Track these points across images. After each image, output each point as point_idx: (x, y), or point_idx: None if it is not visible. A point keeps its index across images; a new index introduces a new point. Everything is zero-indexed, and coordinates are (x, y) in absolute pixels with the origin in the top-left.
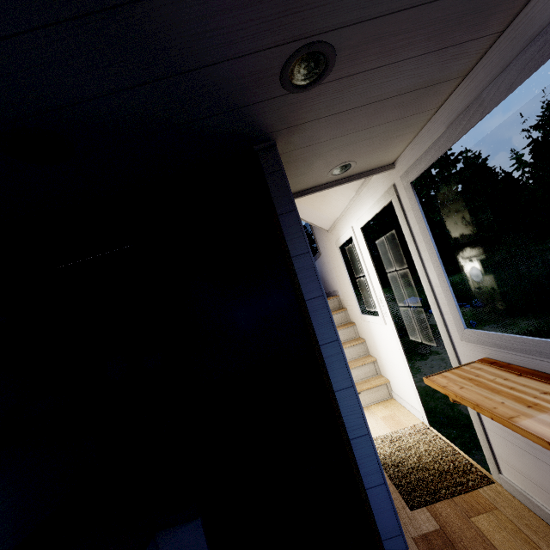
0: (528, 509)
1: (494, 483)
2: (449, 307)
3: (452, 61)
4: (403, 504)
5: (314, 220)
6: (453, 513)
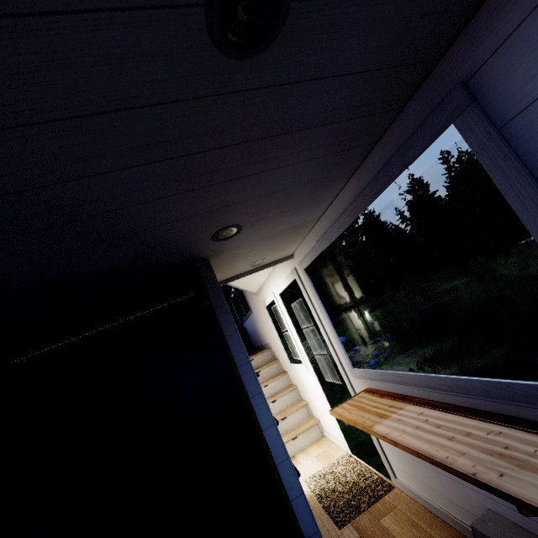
0: (415, 500)
1: (395, 488)
2: (341, 353)
3: (308, 217)
4: (334, 526)
5: (244, 286)
6: (368, 521)
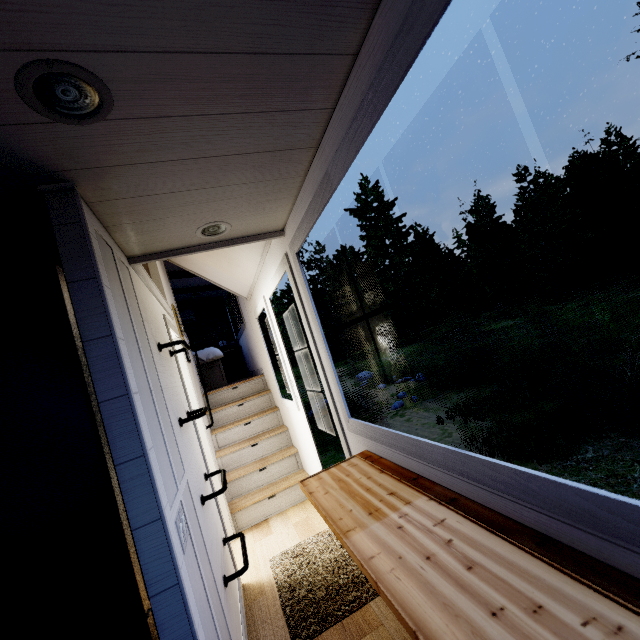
0: None
1: None
2: (336, 393)
3: (290, 128)
4: None
5: (229, 285)
6: None
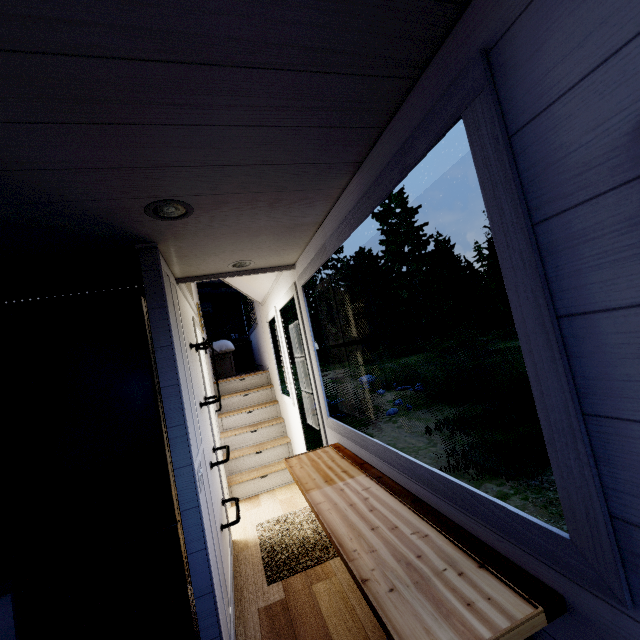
0: None
1: None
2: (321, 397)
3: (301, 217)
4: (264, 580)
5: (247, 291)
6: (301, 583)
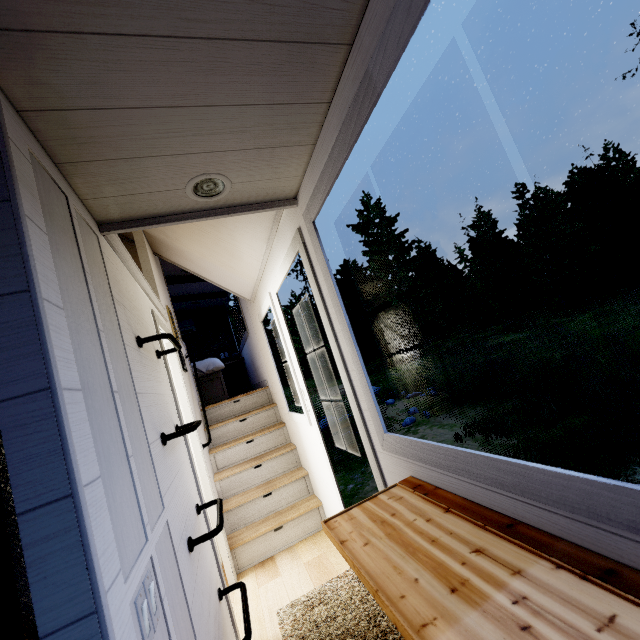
0: None
1: None
2: (366, 400)
3: None
4: None
5: (231, 285)
6: None
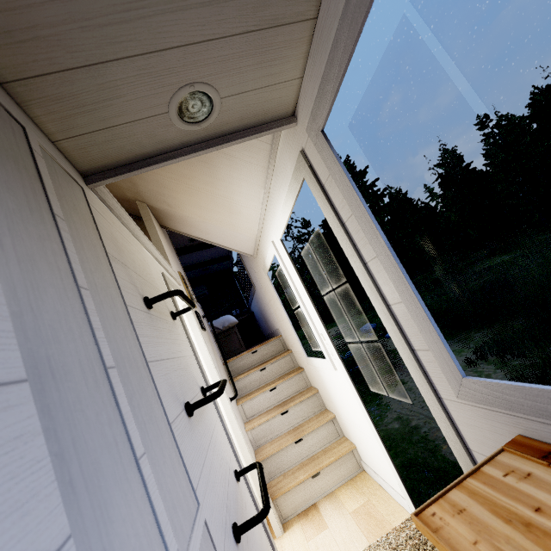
0: None
1: None
2: (424, 337)
3: None
4: None
5: (233, 243)
6: None
